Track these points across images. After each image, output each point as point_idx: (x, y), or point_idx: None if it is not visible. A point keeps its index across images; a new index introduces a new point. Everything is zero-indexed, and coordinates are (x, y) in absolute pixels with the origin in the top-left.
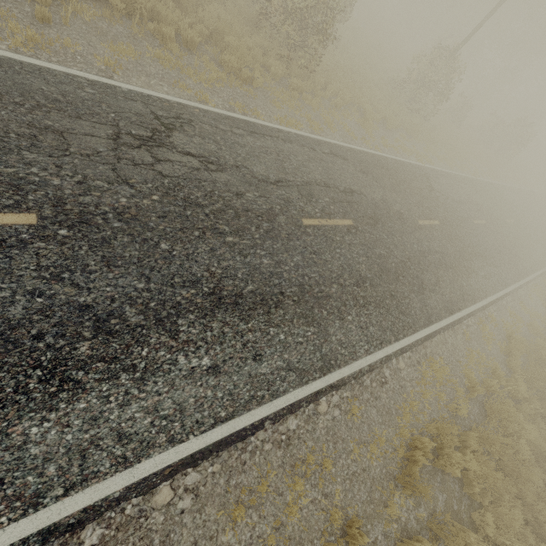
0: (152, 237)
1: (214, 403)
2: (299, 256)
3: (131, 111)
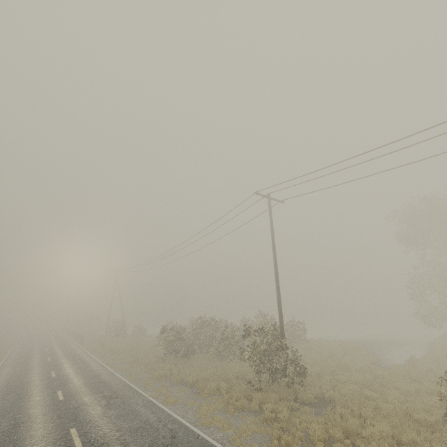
0: (46, 364)
1: (1, 373)
2: (37, 372)
3: (86, 359)
